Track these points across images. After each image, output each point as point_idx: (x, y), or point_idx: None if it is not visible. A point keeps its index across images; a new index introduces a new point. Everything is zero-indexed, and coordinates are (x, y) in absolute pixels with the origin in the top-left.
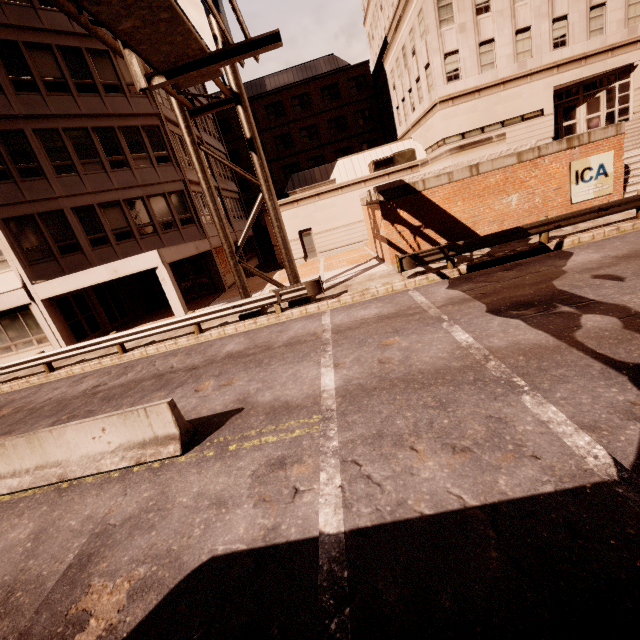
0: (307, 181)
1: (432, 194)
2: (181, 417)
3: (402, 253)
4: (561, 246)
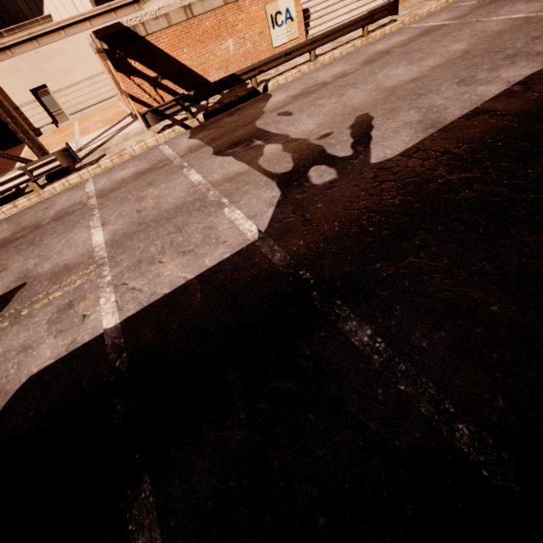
0: (12, 17)
1: (157, 40)
2: None
3: (149, 108)
4: (267, 89)
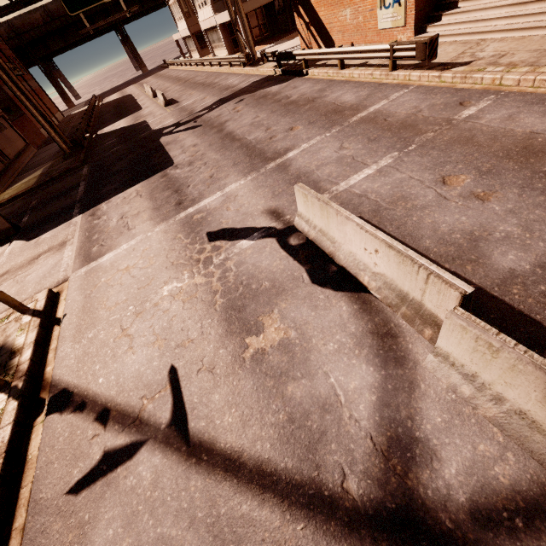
0: None
1: None
2: (166, 98)
3: (304, 42)
4: (308, 74)
